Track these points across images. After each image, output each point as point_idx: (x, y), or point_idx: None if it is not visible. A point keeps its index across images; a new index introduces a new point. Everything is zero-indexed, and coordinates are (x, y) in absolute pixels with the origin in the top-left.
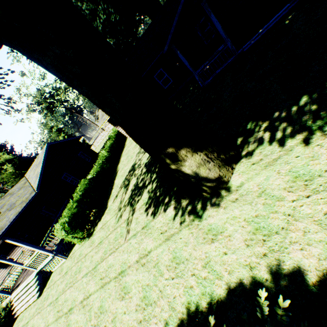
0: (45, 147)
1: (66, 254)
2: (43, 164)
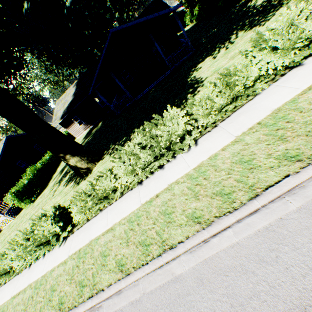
0: (4, 139)
1: (14, 216)
2: (2, 153)
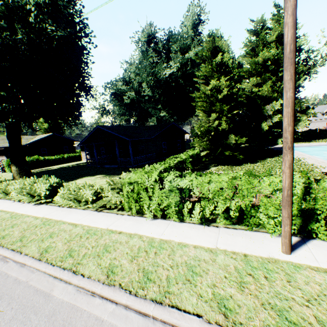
0: (51, 134)
1: (3, 171)
2: (40, 139)
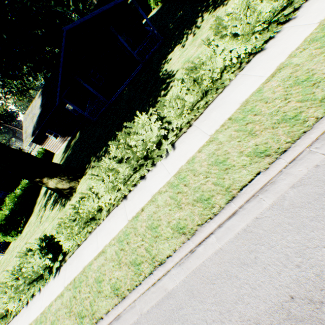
0: None
1: (3, 252)
2: None
